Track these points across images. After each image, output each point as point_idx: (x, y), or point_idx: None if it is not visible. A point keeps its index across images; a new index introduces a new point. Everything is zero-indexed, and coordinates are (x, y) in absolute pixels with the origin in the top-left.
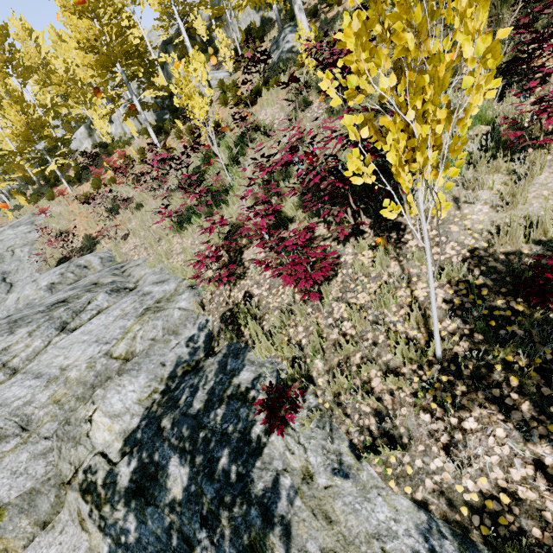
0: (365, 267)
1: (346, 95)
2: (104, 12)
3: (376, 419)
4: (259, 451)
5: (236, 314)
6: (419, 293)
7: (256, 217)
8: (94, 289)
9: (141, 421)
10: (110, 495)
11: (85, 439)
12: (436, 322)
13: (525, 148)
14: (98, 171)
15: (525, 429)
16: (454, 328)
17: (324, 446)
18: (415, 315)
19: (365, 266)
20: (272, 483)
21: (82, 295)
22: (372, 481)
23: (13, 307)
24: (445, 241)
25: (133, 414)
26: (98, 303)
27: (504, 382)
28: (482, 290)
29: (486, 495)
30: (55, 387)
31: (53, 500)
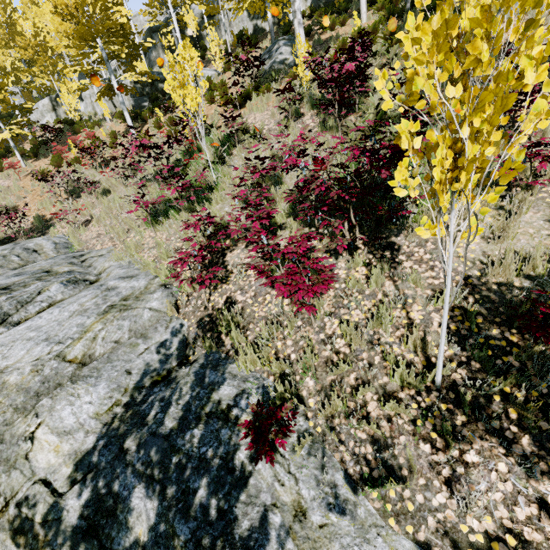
0: (361, 283)
1: (397, 100)
2: None
3: (373, 447)
4: (244, 481)
5: (216, 320)
6: (415, 315)
7: (249, 219)
8: (46, 278)
9: (98, 440)
10: (51, 536)
11: (22, 462)
12: (443, 348)
13: (510, 187)
14: (60, 148)
15: (527, 464)
16: (452, 354)
17: (317, 476)
18: (413, 338)
19: (360, 283)
20: (259, 521)
21: (30, 284)
22: (371, 519)
23: None
24: (470, 267)
25: (88, 431)
26: (51, 295)
27: (503, 413)
28: (477, 318)
29: (491, 536)
30: None
31: None
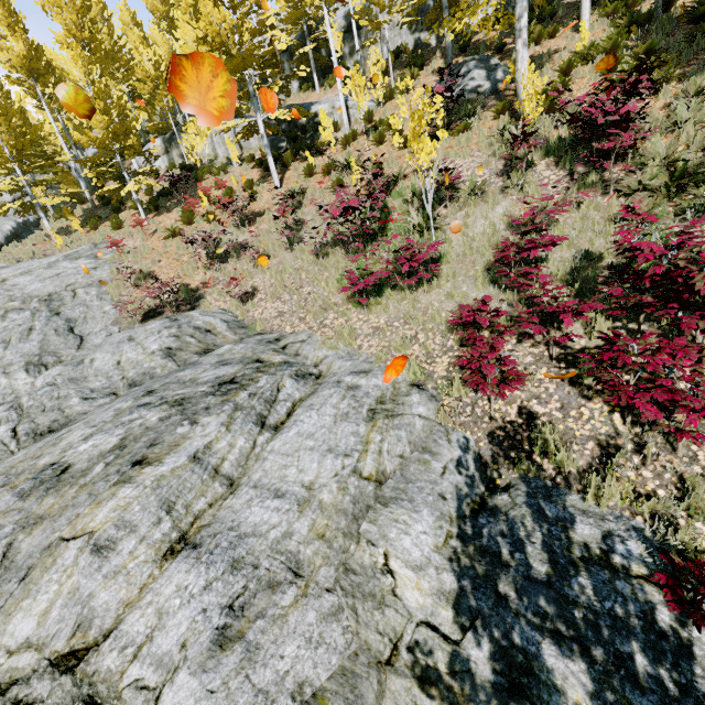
0: None
1: None
2: (243, 3)
3: None
4: (688, 651)
5: (515, 436)
6: None
7: (564, 314)
8: (267, 370)
9: (458, 579)
10: (469, 691)
11: (391, 599)
12: None
13: None
14: (192, 202)
15: None
16: None
17: None
18: None
19: None
20: None
21: (256, 377)
22: None
23: (115, 373)
24: None
25: (436, 567)
26: (289, 392)
27: None
28: None
29: None
30: (311, 514)
31: (376, 688)
